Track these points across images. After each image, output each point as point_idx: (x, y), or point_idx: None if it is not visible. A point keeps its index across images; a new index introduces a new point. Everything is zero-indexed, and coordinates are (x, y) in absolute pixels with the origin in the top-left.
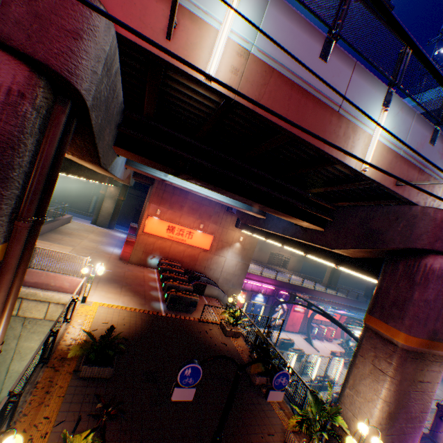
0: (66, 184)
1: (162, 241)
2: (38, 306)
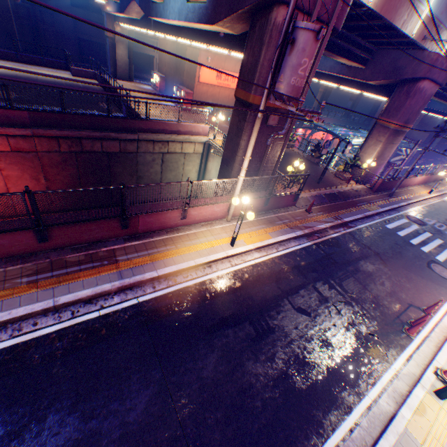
0: (34, 24)
1: (212, 90)
2: (190, 146)
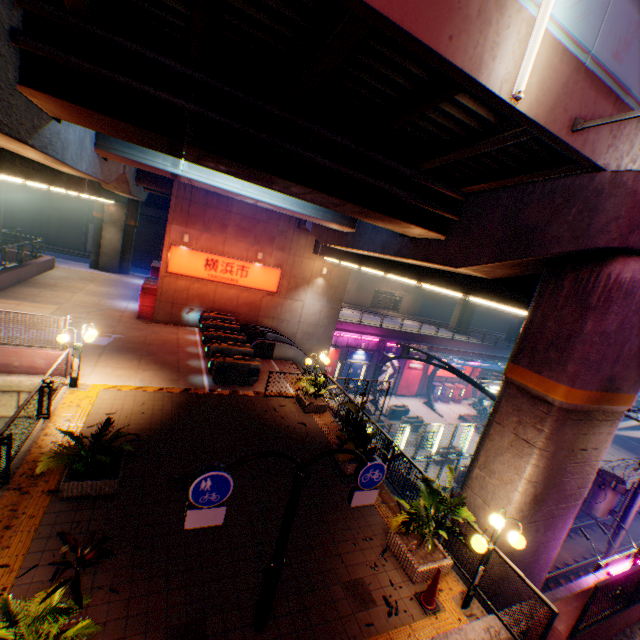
0: (38, 208)
1: (200, 285)
2: (1, 399)
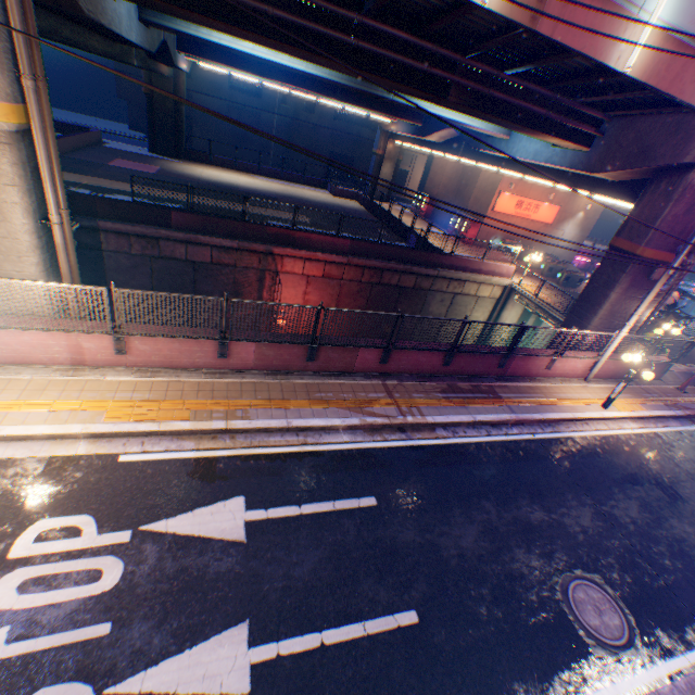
0: (289, 138)
1: (505, 221)
2: (486, 289)
